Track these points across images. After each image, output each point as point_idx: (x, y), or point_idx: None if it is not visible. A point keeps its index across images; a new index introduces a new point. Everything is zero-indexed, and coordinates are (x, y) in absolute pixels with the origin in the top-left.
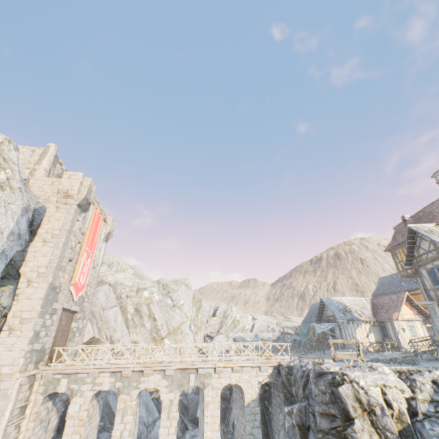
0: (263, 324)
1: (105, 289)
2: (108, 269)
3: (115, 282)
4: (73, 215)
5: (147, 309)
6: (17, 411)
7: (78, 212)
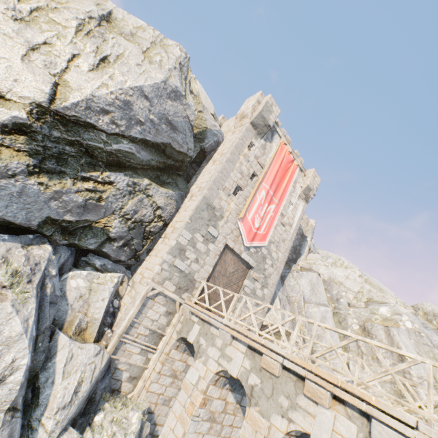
0: None
1: (311, 278)
2: (320, 259)
3: (330, 278)
4: (243, 132)
5: (385, 335)
6: (145, 331)
7: (252, 134)
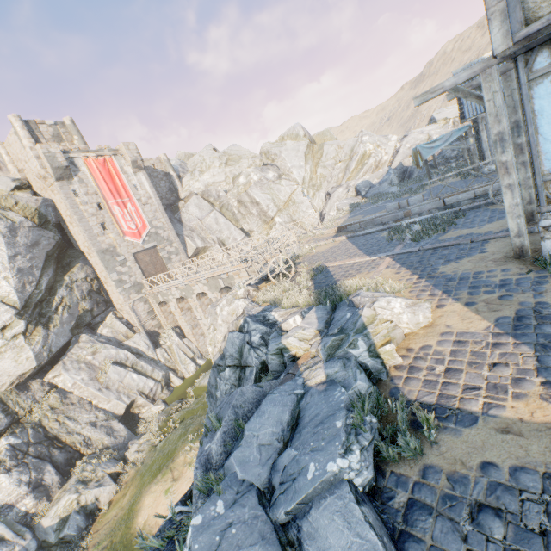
0: (419, 140)
1: (194, 202)
2: (191, 178)
3: (206, 186)
4: (62, 193)
5: (247, 197)
6: (146, 315)
7: (67, 185)
